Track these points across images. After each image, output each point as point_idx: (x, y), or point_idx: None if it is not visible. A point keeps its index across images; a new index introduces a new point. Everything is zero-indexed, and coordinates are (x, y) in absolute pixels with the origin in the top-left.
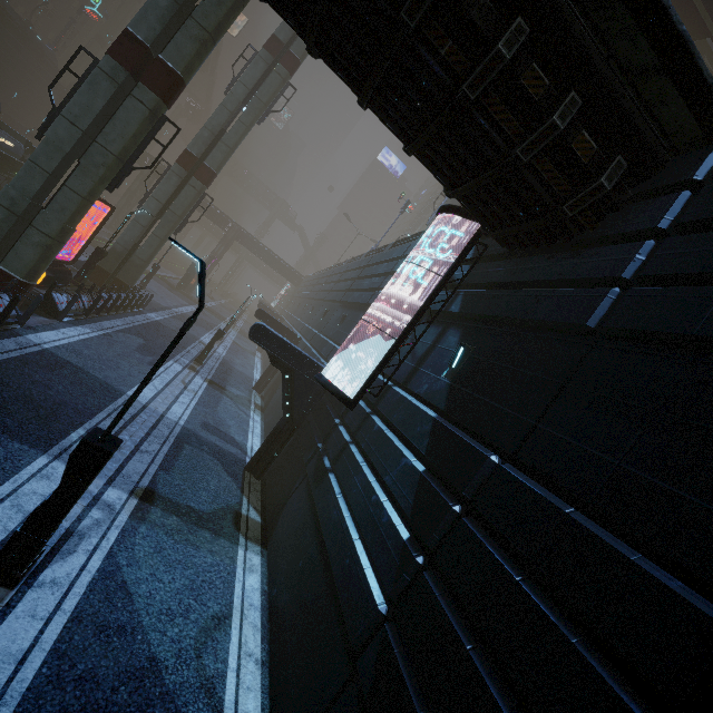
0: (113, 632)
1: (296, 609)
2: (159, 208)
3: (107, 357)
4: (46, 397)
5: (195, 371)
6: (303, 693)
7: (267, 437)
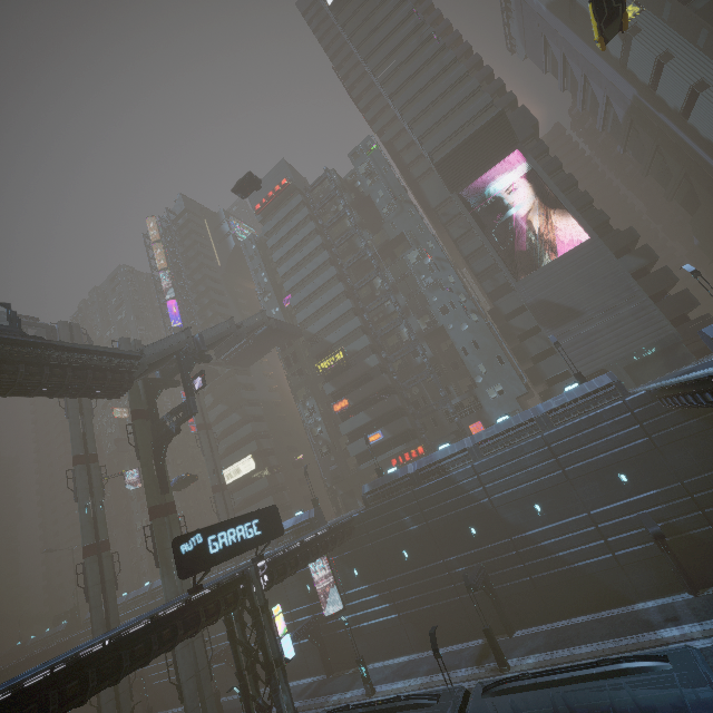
0: (386, 679)
1: (389, 645)
2: (115, 702)
3: None
4: None
5: None
6: (404, 642)
7: (322, 659)
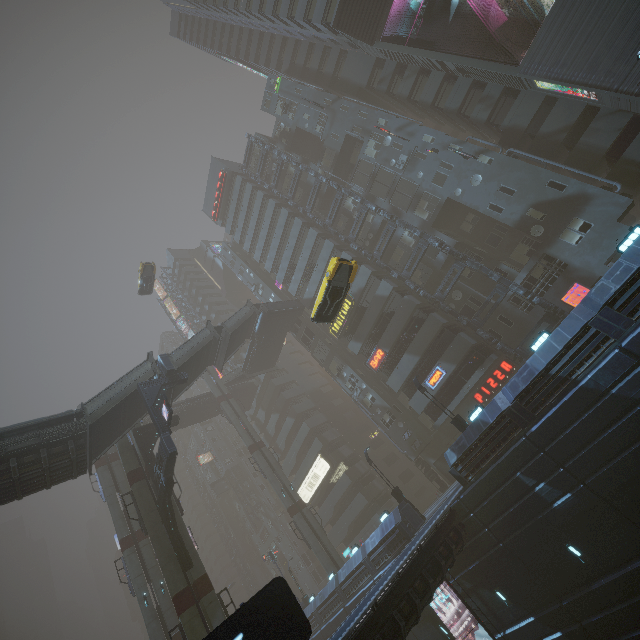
0: None
1: None
2: None
3: None
4: None
5: None
6: None
7: None
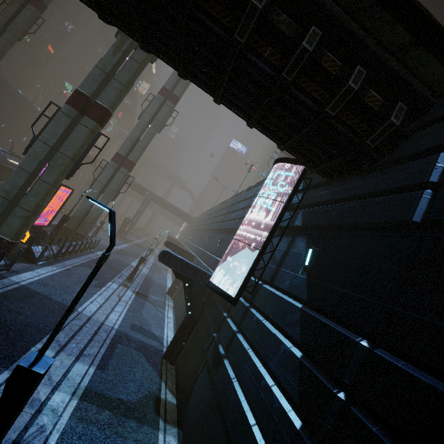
0: None
1: None
2: (102, 187)
3: (66, 285)
4: (16, 321)
5: (127, 287)
6: None
7: (177, 331)
